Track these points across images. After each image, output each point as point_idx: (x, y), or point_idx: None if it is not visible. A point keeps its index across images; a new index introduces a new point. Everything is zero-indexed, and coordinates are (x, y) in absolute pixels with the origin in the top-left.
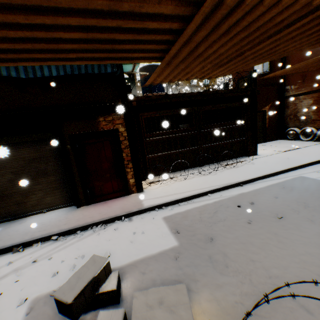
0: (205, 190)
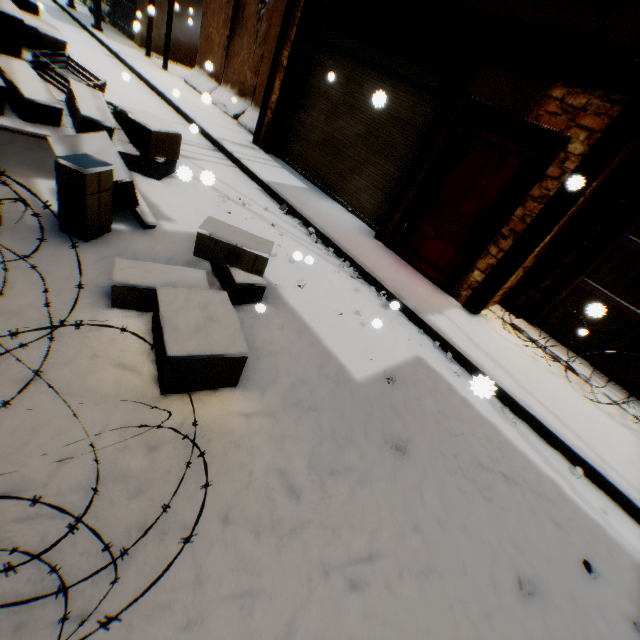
0: (581, 452)
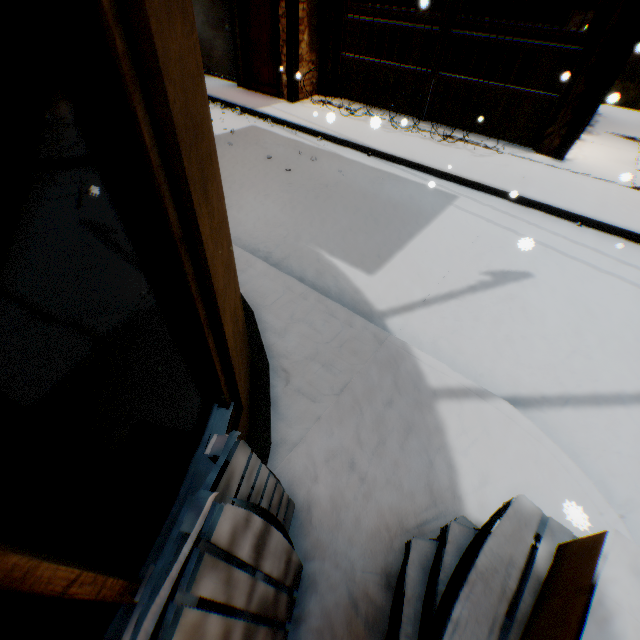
0: (319, 130)
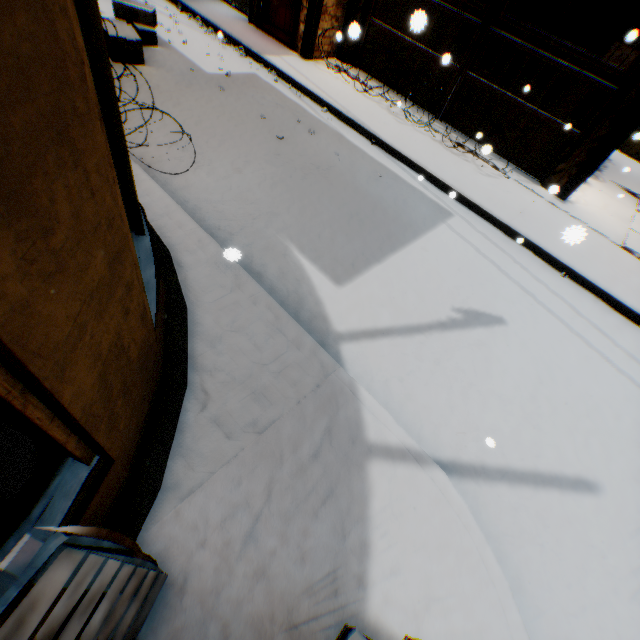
0: (326, 100)
